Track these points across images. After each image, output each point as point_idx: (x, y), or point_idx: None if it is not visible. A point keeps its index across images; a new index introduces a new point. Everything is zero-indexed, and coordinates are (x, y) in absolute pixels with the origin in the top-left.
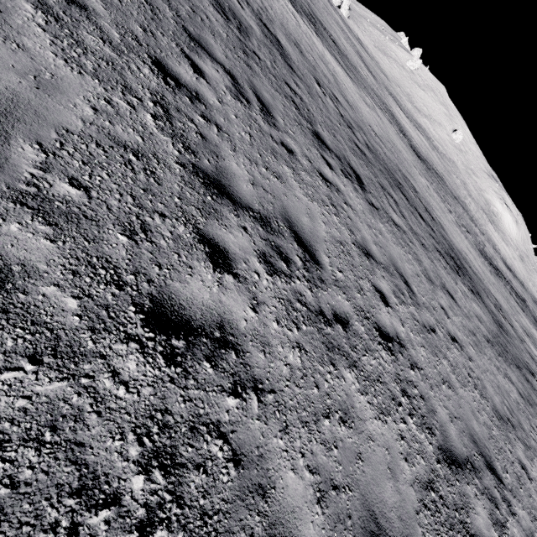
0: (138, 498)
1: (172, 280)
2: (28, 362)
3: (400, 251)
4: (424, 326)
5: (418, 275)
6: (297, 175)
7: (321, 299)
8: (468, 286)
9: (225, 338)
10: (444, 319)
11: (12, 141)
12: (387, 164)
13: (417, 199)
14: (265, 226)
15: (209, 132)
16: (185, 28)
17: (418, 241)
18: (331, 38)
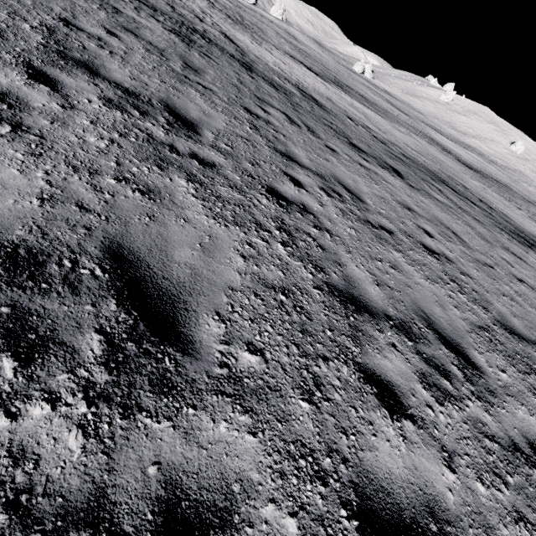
0: (278, 236)
1: (274, 183)
2: (229, 187)
3: (446, 216)
4: (477, 261)
5: (469, 234)
6: (340, 161)
7: (368, 217)
8: None
9: (306, 209)
10: (506, 266)
11: (203, 130)
12: (427, 167)
13: (468, 192)
14: (321, 178)
15: (278, 136)
16: (255, 95)
17: (469, 216)
18: (358, 94)
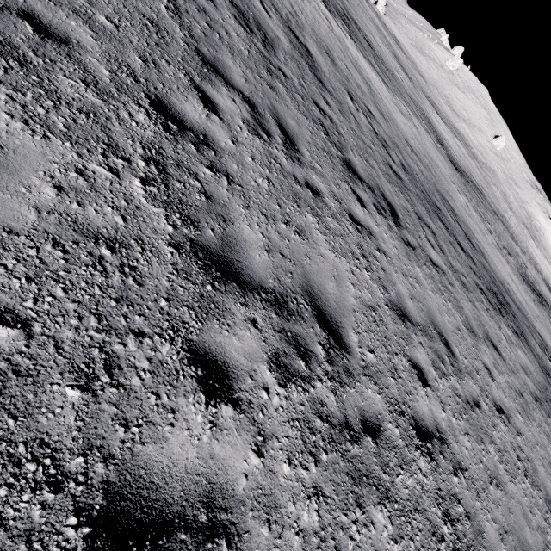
0: None
1: (143, 443)
2: None
3: (439, 300)
4: (467, 402)
5: (459, 329)
6: (323, 224)
7: (347, 403)
8: (512, 328)
9: (214, 520)
10: (488, 383)
11: None
12: (424, 186)
13: (456, 224)
14: (280, 309)
15: (217, 187)
16: (197, 50)
17: (458, 280)
18: (365, 39)
